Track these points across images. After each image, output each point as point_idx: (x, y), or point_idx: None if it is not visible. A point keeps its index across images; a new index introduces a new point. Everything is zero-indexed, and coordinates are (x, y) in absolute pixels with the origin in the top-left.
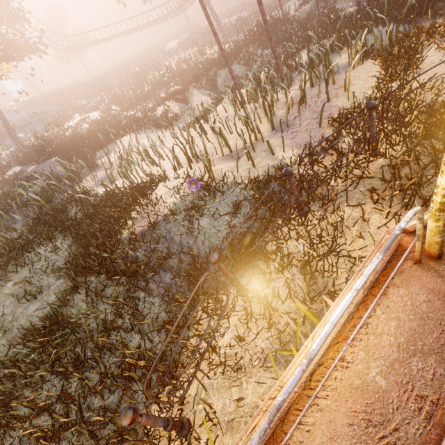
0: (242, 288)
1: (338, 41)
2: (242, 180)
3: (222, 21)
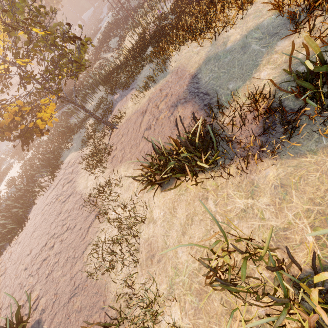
0: (190, 2)
1: None
2: (168, 10)
3: None
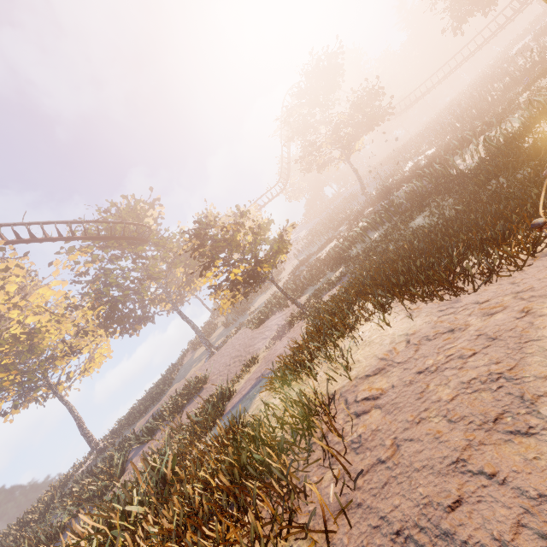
0: None
1: None
2: None
3: None
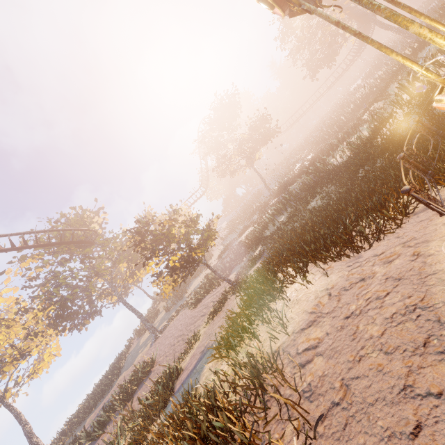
0: None
1: None
2: None
3: None
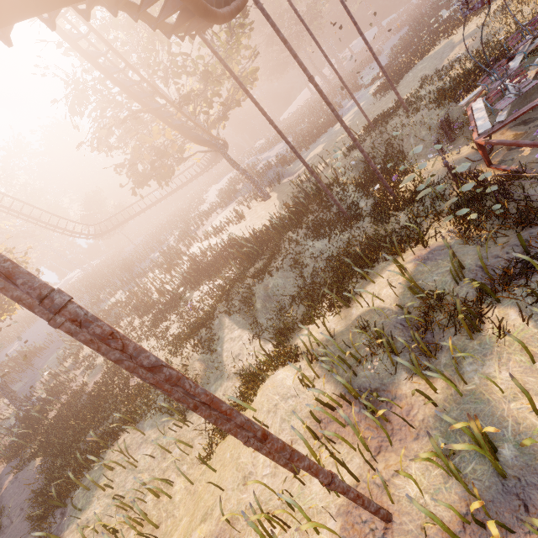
0: None
1: (461, 305)
2: None
3: (261, 158)
